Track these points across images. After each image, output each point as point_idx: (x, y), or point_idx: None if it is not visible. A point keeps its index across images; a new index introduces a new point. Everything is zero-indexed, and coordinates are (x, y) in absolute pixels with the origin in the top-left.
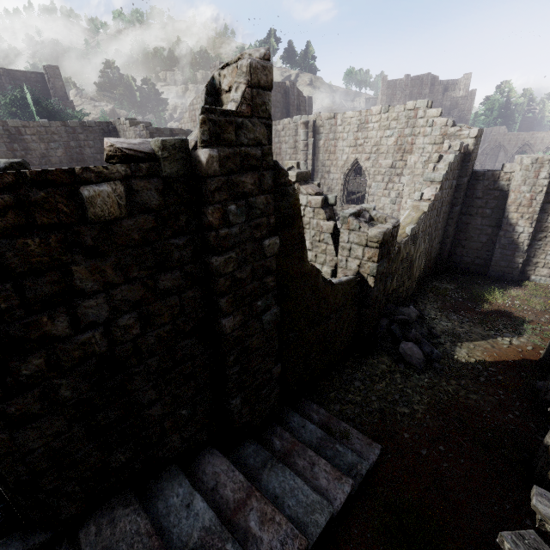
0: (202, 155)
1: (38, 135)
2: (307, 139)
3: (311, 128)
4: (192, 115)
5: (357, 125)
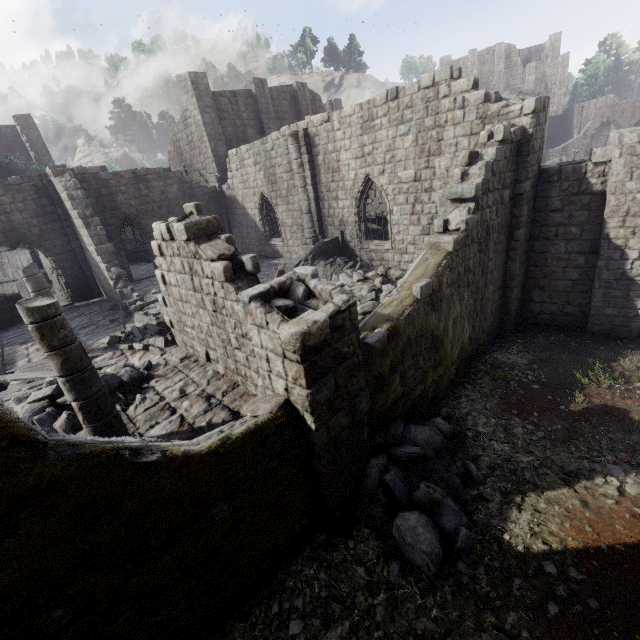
0: None
1: None
2: (300, 157)
3: (302, 140)
4: (177, 147)
5: (360, 124)
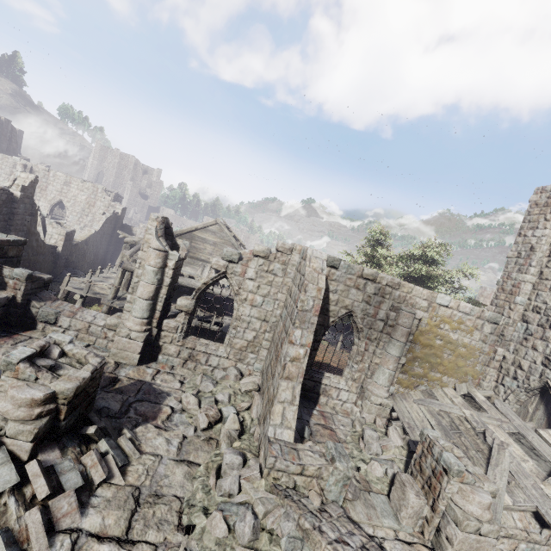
0: (20, 194)
1: None
2: None
3: (29, 170)
4: None
5: (64, 182)
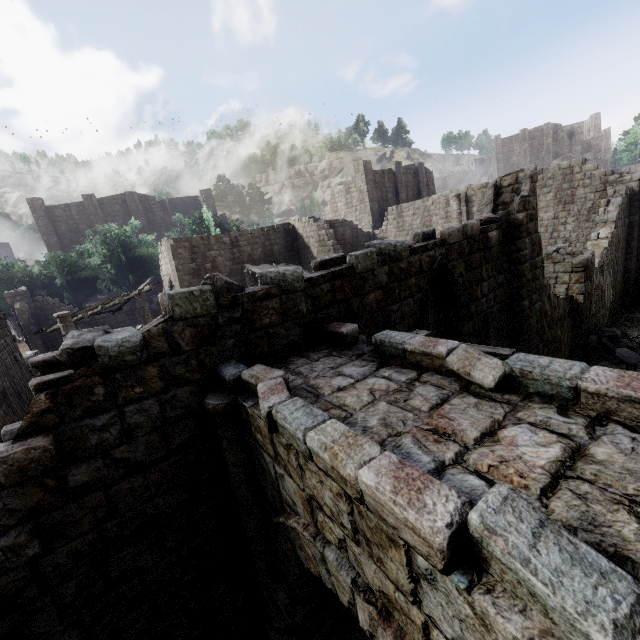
0: (520, 216)
1: (247, 240)
2: (460, 208)
3: (463, 199)
4: (334, 207)
5: None
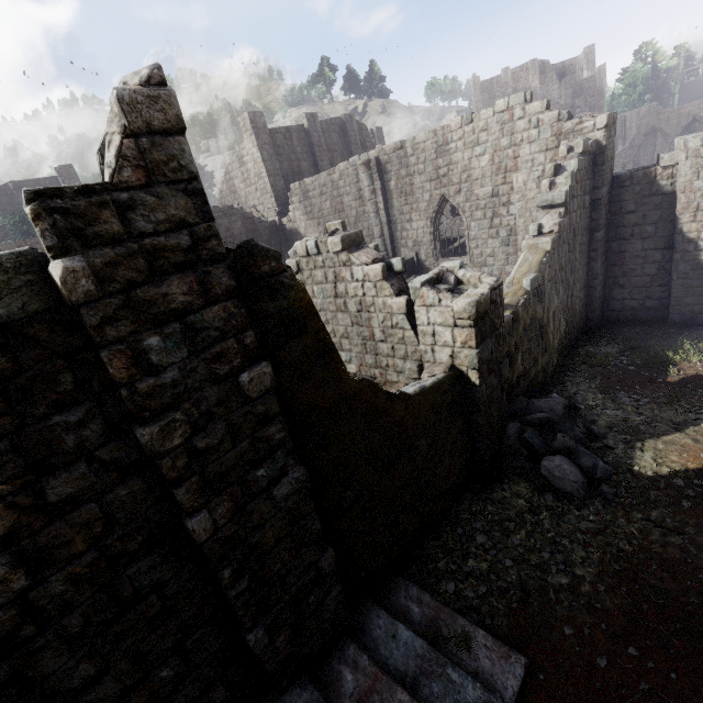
0: (52, 273)
1: None
2: (372, 184)
3: (375, 168)
4: (231, 186)
5: (435, 149)
